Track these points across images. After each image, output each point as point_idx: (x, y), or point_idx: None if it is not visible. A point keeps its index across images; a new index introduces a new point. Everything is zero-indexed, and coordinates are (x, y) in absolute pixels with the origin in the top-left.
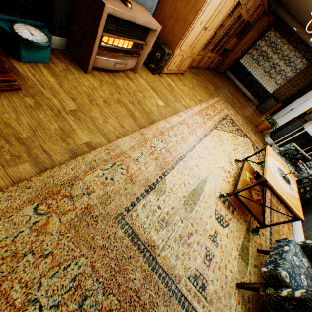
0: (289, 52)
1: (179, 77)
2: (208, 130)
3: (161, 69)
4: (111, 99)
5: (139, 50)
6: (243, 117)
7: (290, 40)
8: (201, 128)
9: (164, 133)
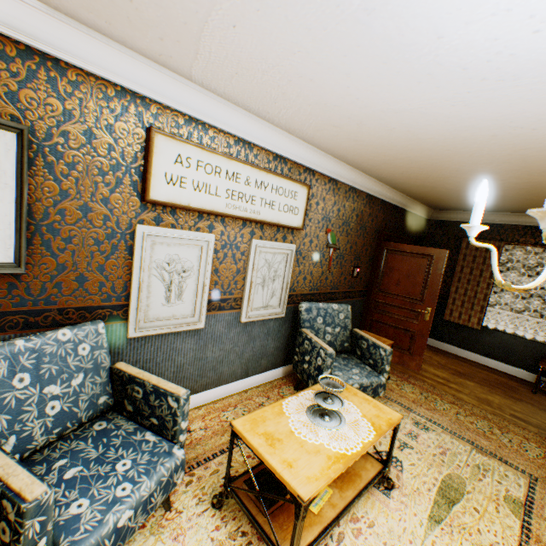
0: None
1: None
2: None
3: None
4: None
5: None
6: None
7: None
8: None
9: None
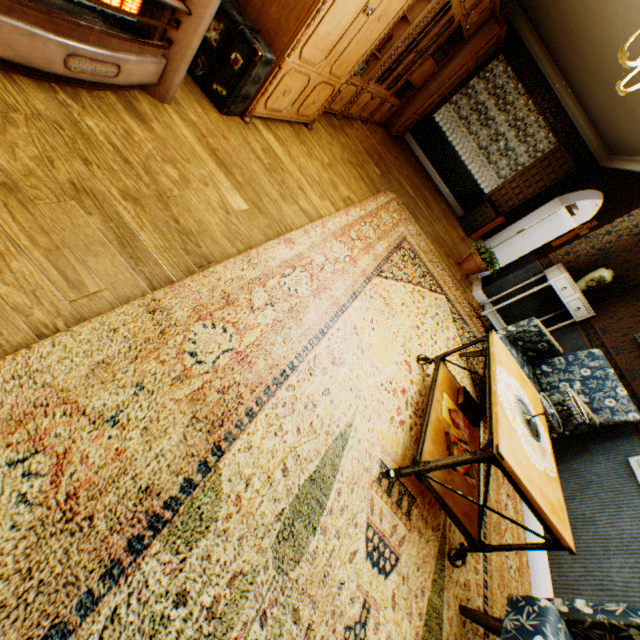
0: (527, 113)
1: (298, 134)
2: (362, 281)
3: (246, 105)
4: (44, 180)
5: (162, 25)
6: (435, 242)
7: (531, 89)
8: (344, 277)
9: (235, 301)
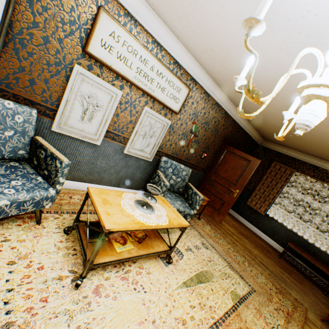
0: None
1: None
2: None
3: None
4: None
5: None
6: None
7: None
8: None
9: None
